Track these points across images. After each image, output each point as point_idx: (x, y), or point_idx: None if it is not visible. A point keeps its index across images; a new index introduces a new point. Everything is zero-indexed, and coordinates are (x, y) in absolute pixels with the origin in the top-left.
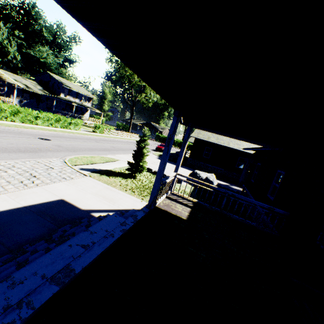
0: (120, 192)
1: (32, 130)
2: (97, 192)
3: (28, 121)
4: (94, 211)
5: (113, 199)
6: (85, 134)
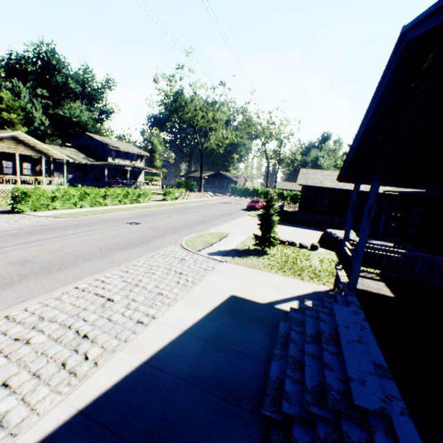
0: (273, 275)
1: (109, 215)
2: (252, 279)
3: (96, 203)
4: (275, 303)
5: (275, 285)
6: (159, 206)
